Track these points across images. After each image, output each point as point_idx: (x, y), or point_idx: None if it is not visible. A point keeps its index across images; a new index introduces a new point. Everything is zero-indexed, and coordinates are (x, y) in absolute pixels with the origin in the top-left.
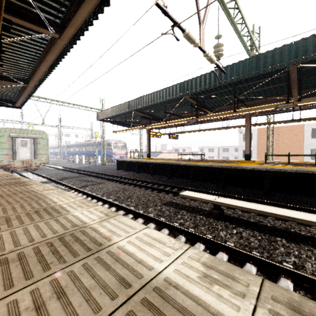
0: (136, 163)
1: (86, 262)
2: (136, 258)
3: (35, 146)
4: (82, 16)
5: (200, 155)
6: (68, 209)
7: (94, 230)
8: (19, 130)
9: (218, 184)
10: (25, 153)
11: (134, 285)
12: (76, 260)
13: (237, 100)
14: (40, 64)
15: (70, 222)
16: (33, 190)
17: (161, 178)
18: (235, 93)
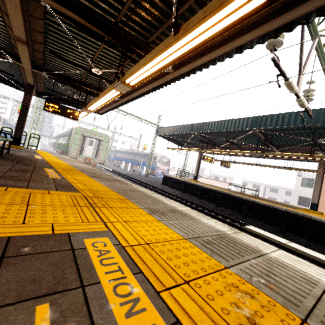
0: (184, 182)
1: (263, 260)
2: (298, 269)
3: (98, 147)
4: (202, 61)
5: (254, 190)
6: (193, 215)
7: (238, 239)
8: (90, 131)
9: (276, 228)
10: (89, 151)
11: (318, 285)
12: (254, 256)
13: (315, 144)
14: (143, 88)
15: (211, 227)
16: (142, 191)
17: (209, 204)
18: (313, 136)
